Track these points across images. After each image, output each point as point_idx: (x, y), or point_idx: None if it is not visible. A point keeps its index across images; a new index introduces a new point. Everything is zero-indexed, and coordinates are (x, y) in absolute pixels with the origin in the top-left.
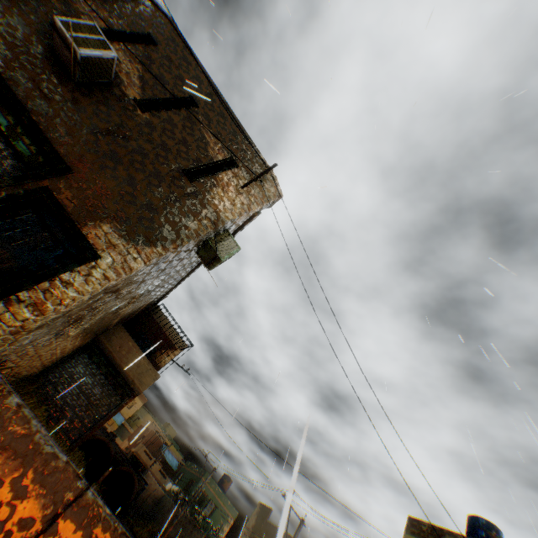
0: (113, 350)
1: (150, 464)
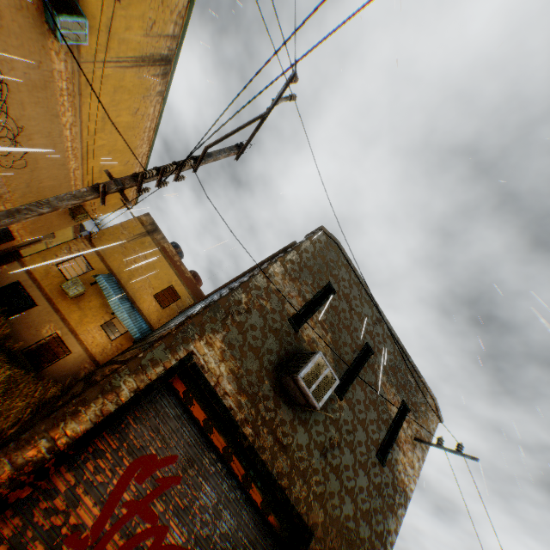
0: None
1: None
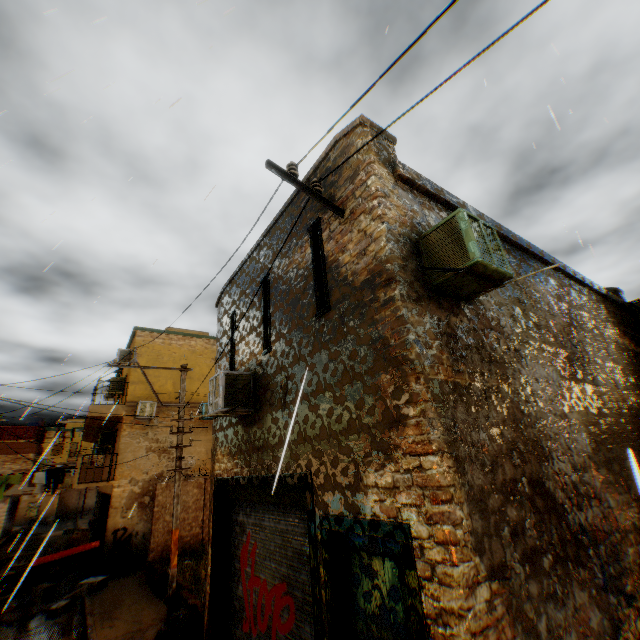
0: None
1: None
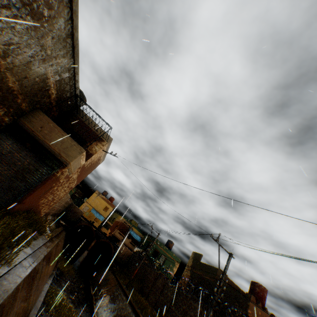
0: (35, 130)
1: (122, 239)
